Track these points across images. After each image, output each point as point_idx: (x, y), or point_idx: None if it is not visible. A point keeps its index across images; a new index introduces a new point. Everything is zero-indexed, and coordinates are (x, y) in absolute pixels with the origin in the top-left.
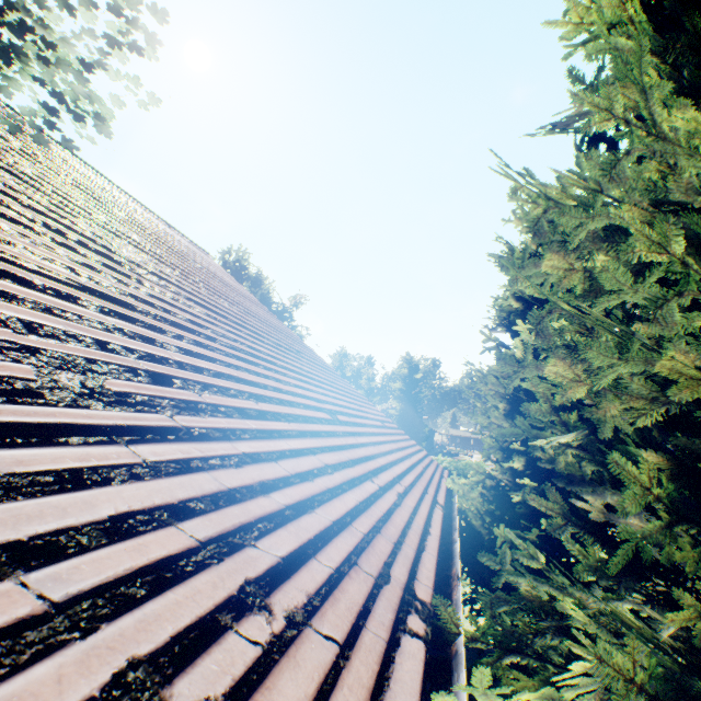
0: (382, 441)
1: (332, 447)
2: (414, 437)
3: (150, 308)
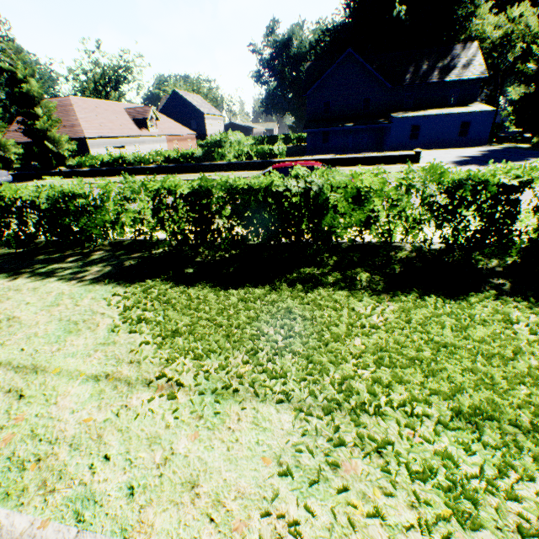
0: None
1: None
2: None
3: None
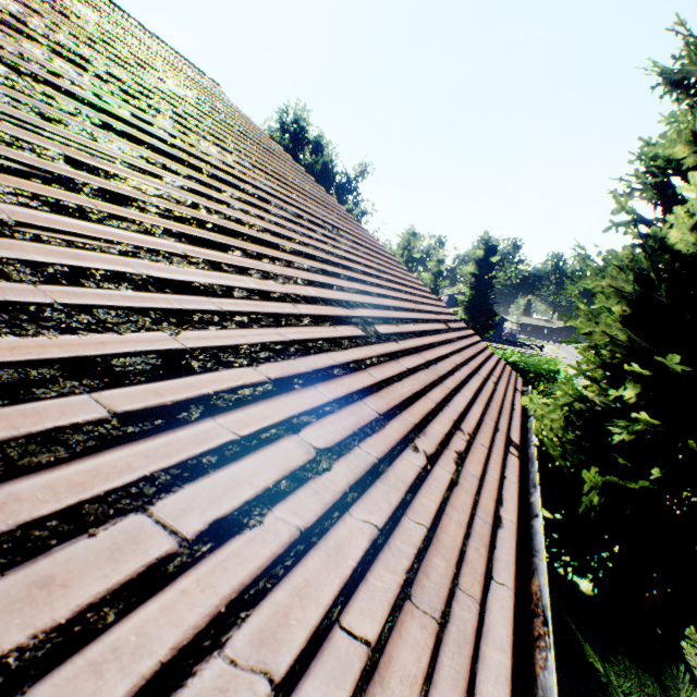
0: (442, 356)
1: (347, 397)
2: (482, 325)
3: None
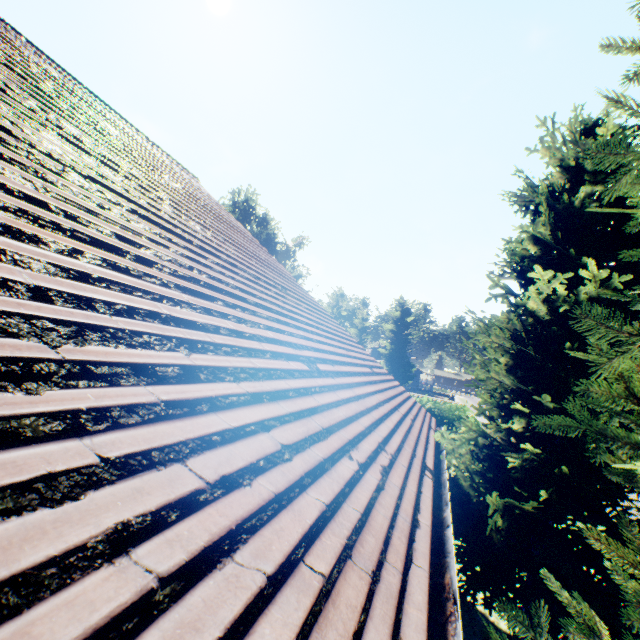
0: (369, 393)
1: (300, 412)
2: (401, 376)
3: (33, 207)
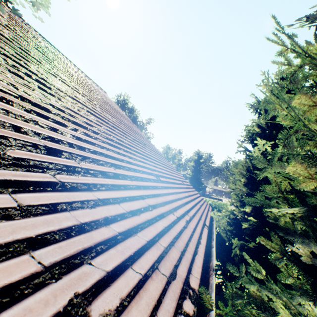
0: (181, 192)
1: (154, 195)
2: (197, 188)
3: (61, 113)
